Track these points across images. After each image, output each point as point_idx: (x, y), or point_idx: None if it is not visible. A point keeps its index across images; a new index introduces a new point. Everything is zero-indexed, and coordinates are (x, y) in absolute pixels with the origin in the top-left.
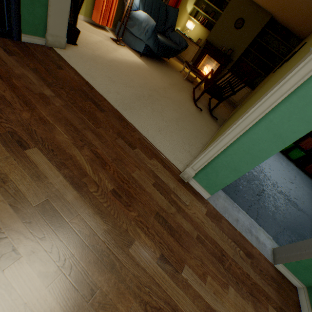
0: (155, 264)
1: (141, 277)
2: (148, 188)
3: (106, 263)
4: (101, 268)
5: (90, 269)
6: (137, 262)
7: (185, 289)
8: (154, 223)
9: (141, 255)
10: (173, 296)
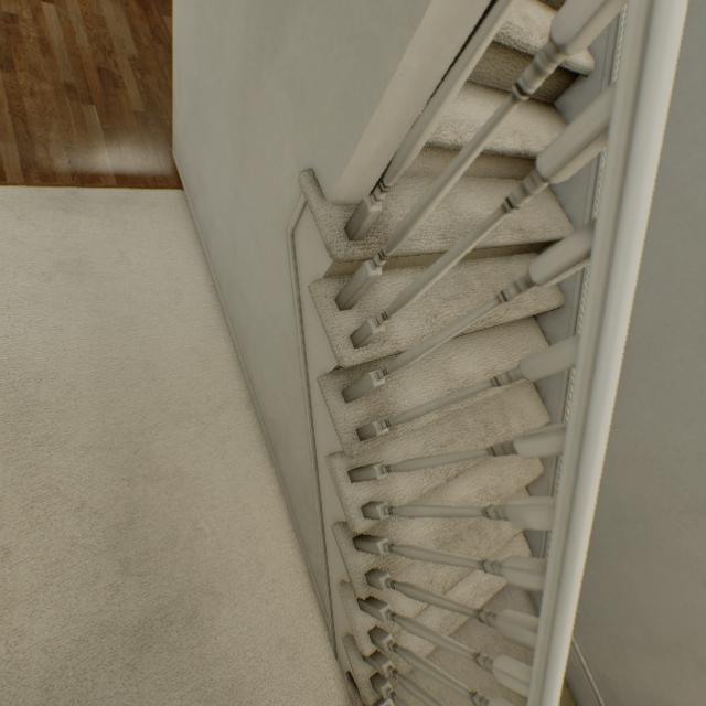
0: None
1: (162, 28)
2: None
3: (144, 8)
4: (139, 6)
5: (132, 1)
6: (165, 24)
7: None
8: None
9: (171, 25)
10: None
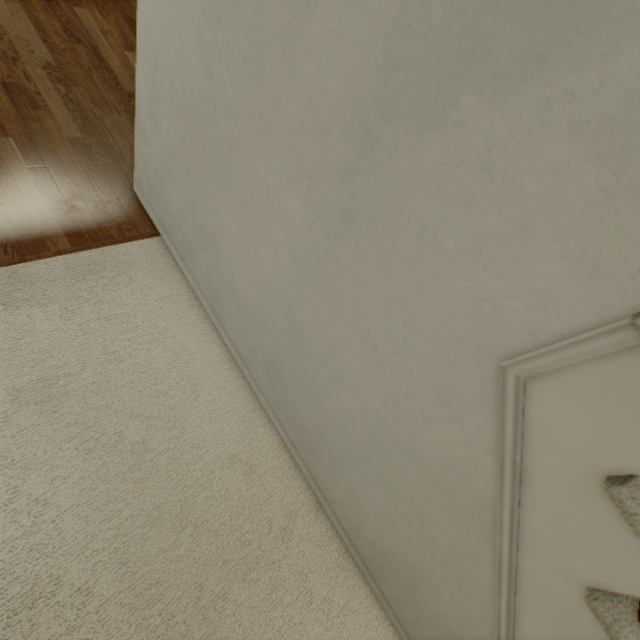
0: (97, 30)
1: (75, 22)
2: (136, 5)
3: None
4: None
5: None
6: (78, 16)
7: (121, 58)
8: (120, 20)
9: (86, 18)
10: (102, 49)
